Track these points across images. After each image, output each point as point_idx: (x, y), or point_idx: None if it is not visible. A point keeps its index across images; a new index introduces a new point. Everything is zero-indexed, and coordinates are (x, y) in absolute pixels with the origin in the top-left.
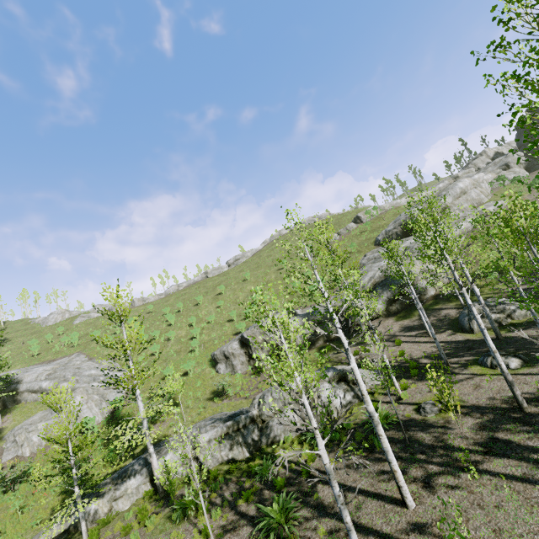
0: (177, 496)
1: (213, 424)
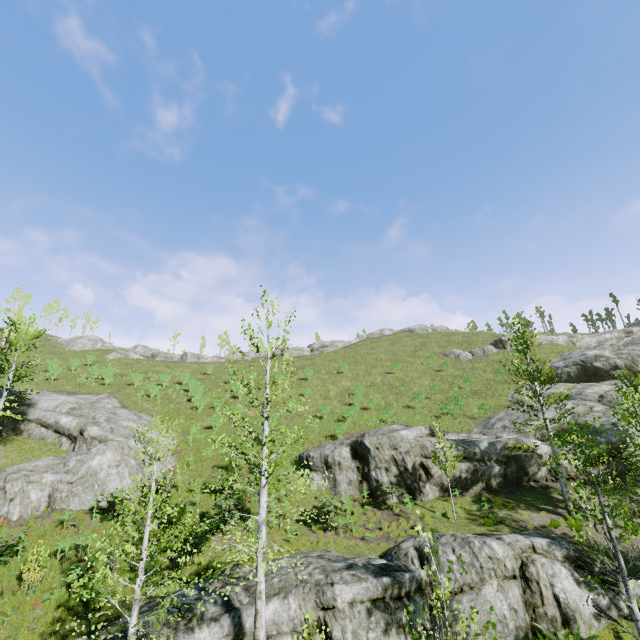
0: None
1: (354, 571)
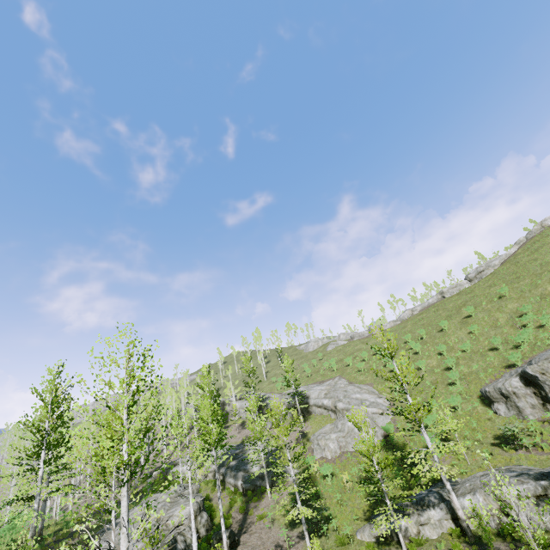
0: (493, 548)
1: (518, 477)
